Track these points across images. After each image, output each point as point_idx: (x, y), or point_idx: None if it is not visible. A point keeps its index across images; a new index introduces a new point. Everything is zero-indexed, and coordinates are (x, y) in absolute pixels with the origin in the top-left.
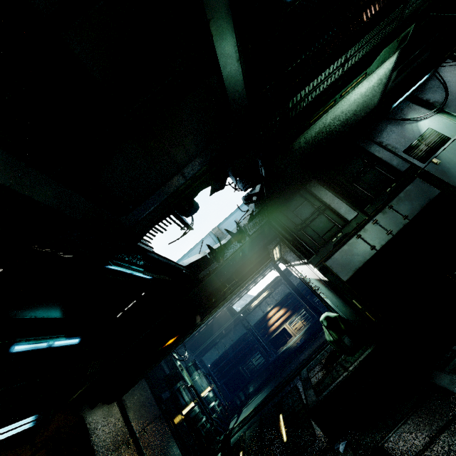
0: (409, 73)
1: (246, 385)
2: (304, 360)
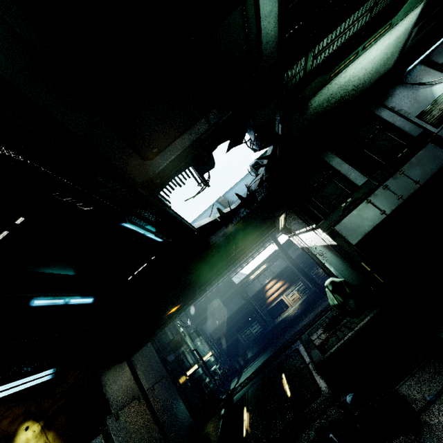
0: (428, 32)
1: (244, 351)
2: (303, 327)
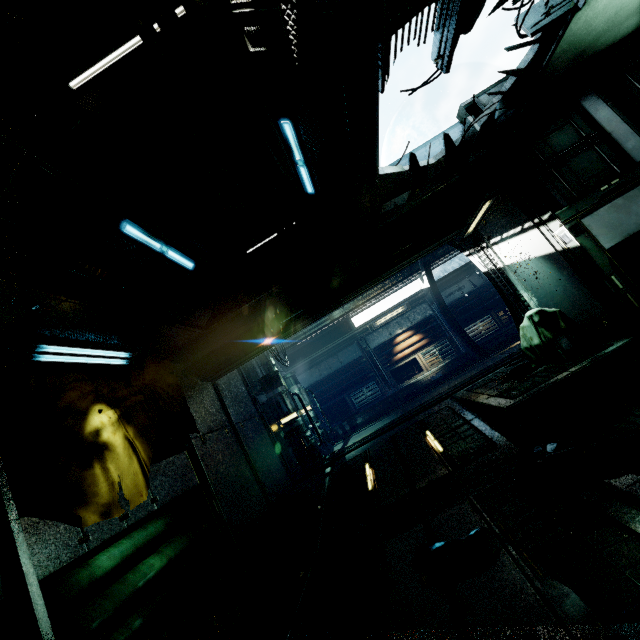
0: None
1: (352, 415)
2: (454, 387)
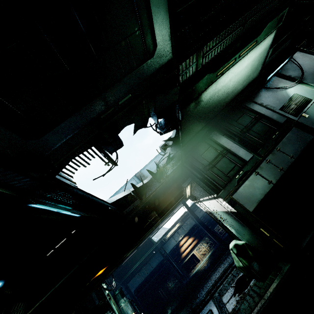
0: (278, 54)
1: (164, 307)
2: (214, 283)
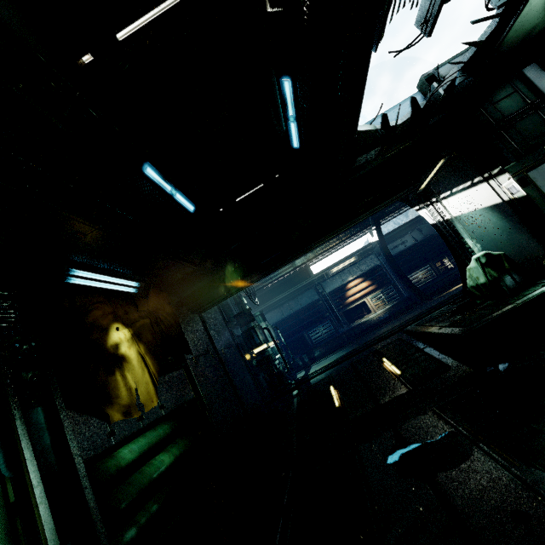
0: None
1: (310, 349)
2: (403, 323)
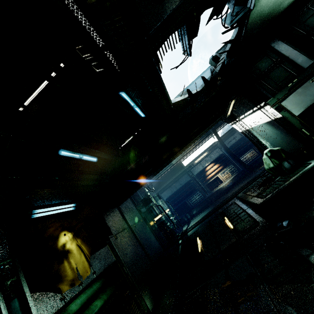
0: None
1: (190, 210)
2: (237, 190)
